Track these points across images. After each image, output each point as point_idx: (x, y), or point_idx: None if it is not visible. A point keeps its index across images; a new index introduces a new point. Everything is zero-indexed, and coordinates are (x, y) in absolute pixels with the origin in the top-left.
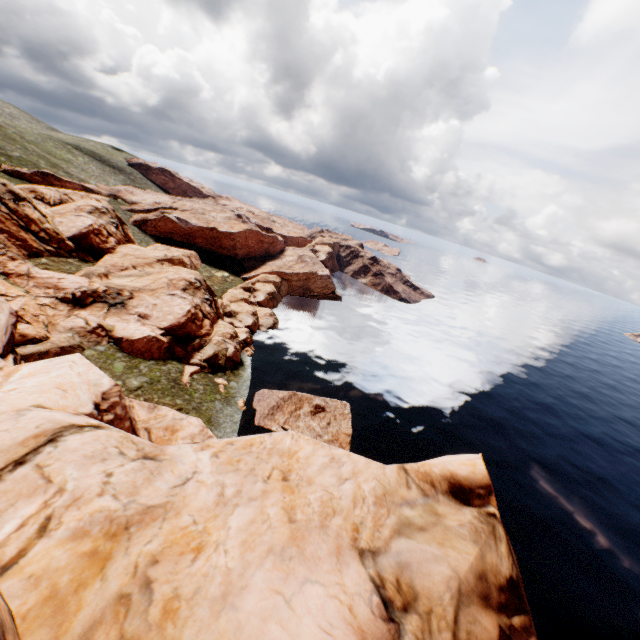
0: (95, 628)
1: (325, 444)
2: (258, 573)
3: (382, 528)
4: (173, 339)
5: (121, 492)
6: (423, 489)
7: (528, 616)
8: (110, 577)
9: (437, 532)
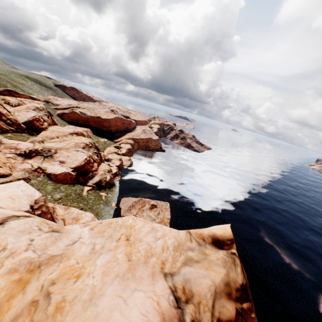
0: (17, 318)
1: (149, 221)
2: (110, 287)
3: (177, 262)
4: (78, 173)
5: (38, 249)
6: (199, 242)
7: (251, 303)
8: (28, 292)
9: (205, 263)
